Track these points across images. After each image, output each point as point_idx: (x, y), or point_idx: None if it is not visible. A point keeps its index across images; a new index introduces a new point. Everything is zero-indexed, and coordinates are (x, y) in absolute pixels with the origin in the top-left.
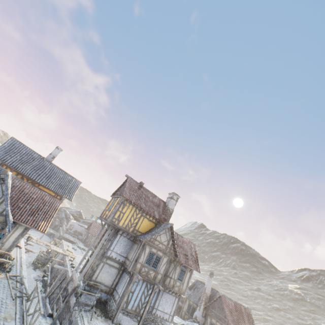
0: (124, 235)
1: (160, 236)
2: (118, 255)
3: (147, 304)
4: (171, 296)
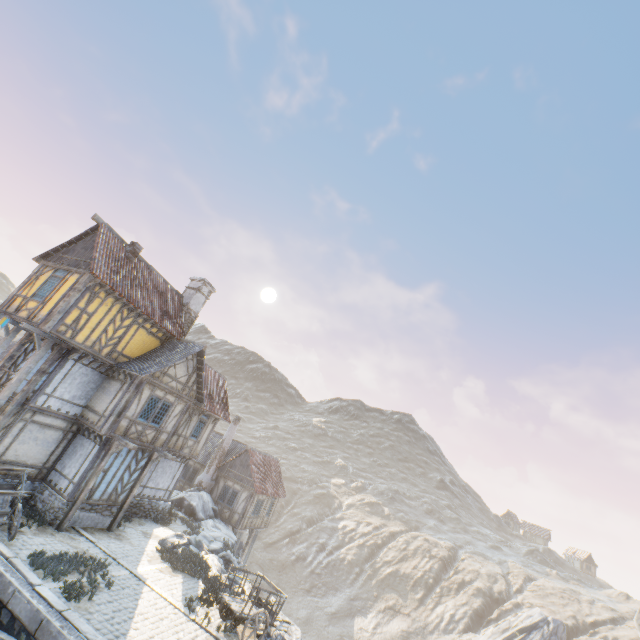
0: (84, 363)
1: (176, 368)
2: (66, 404)
3: (135, 485)
4: (174, 463)
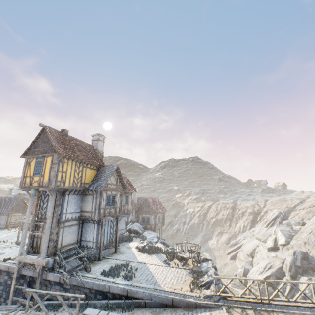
0: (72, 194)
1: (110, 179)
2: (73, 214)
3: (117, 232)
4: (123, 217)
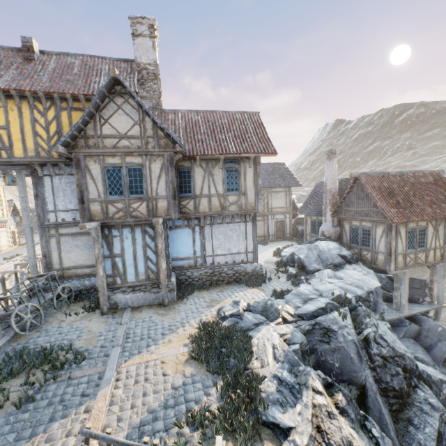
0: (58, 174)
1: (111, 124)
2: (77, 213)
3: (158, 261)
4: (233, 225)
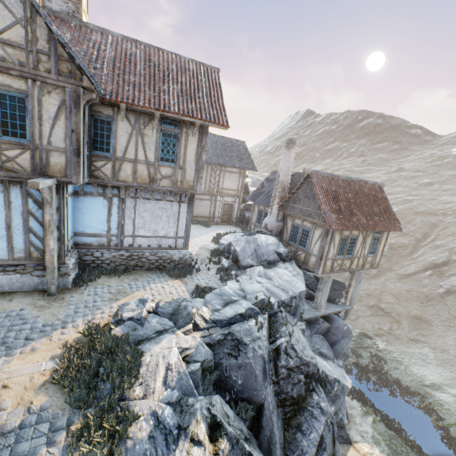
0: None
1: None
2: None
3: (45, 237)
4: (164, 204)
